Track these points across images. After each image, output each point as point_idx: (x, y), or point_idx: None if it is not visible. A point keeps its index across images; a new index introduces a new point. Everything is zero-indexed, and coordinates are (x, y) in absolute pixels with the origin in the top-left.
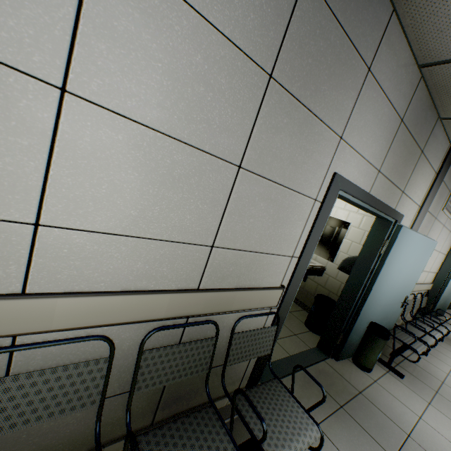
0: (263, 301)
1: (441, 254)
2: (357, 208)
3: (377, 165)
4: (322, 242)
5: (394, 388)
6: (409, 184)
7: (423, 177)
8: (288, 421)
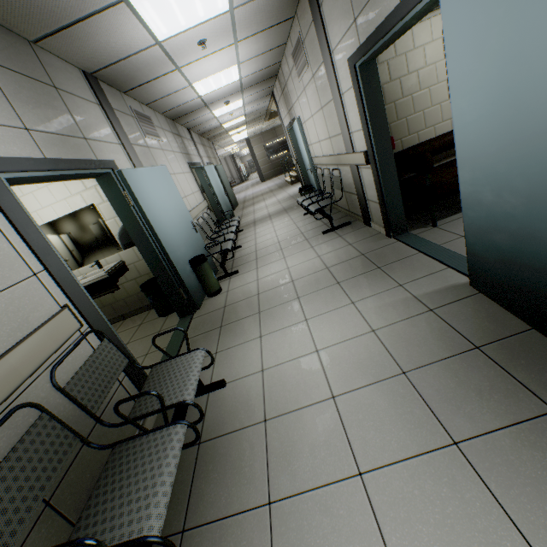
0: (60, 336)
1: (187, 173)
2: (82, 184)
3: (16, 123)
4: (94, 243)
5: (239, 282)
6: (83, 128)
7: (91, 114)
8: (180, 372)
